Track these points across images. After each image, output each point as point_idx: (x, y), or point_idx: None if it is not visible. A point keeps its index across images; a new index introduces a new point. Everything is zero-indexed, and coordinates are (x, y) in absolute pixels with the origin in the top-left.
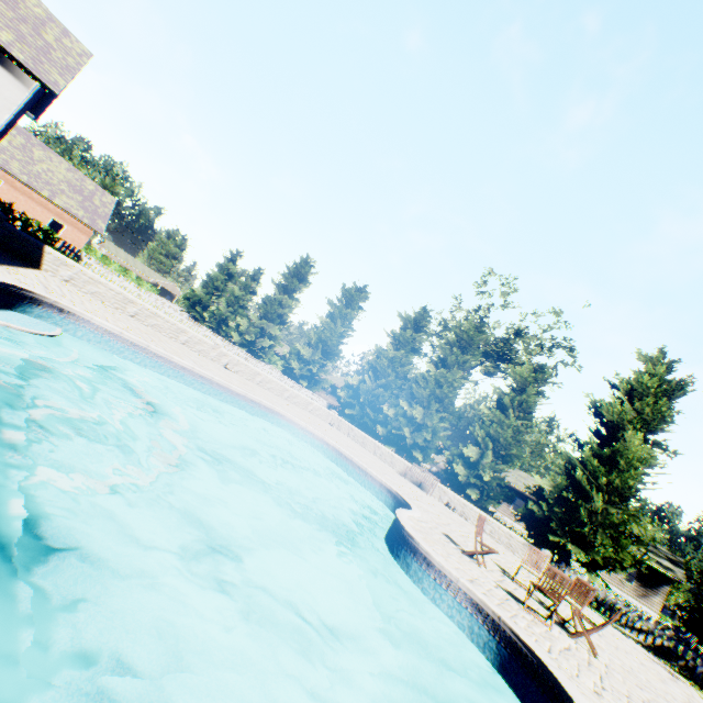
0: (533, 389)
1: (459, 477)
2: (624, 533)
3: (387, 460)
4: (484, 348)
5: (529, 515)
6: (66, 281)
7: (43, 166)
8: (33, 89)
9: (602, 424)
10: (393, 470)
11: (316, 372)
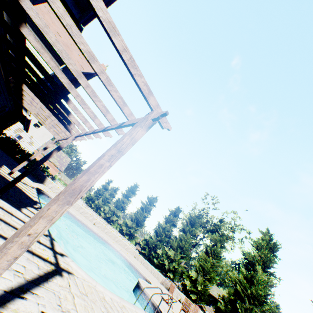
0: (218, 244)
1: (187, 286)
2: None
3: (156, 276)
4: (209, 227)
5: (219, 310)
6: (50, 188)
7: (50, 148)
8: None
9: (248, 262)
10: (157, 280)
11: (133, 232)
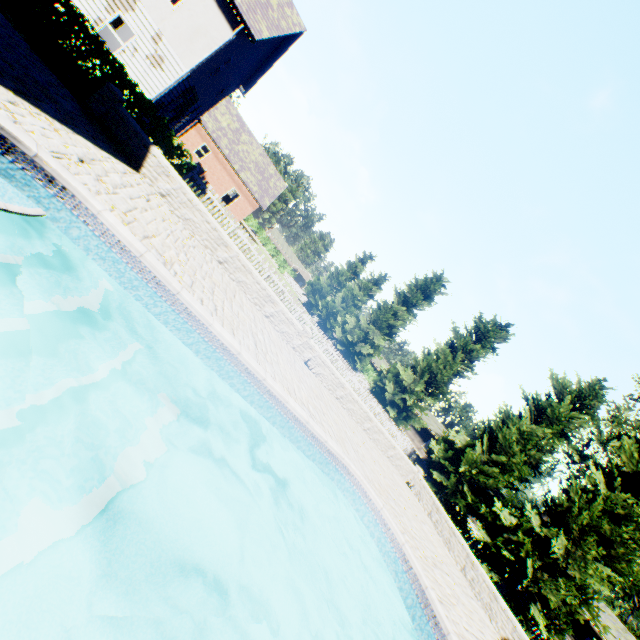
0: None
1: None
2: None
3: (481, 597)
4: None
5: None
6: (161, 195)
7: (244, 147)
8: (237, 31)
9: None
10: (492, 629)
11: (410, 405)
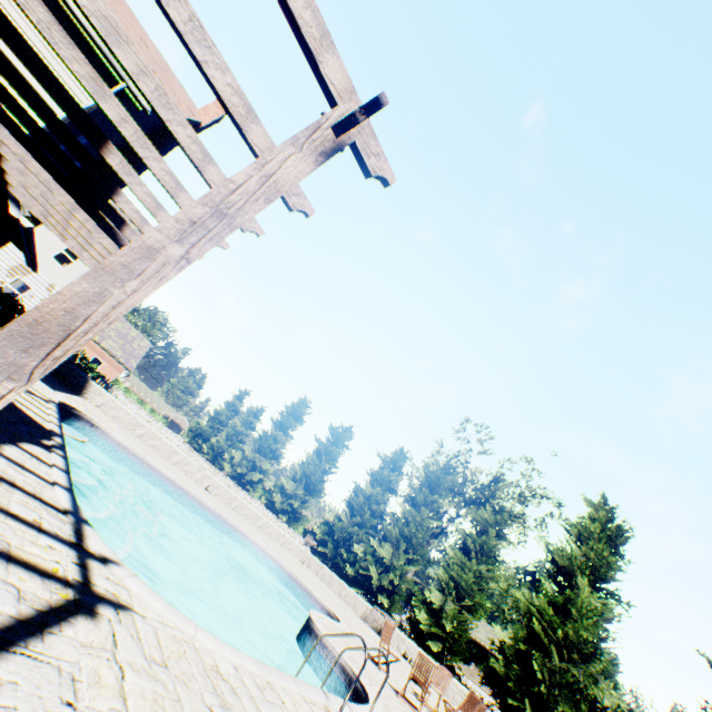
0: (492, 530)
1: (421, 625)
2: (593, 703)
3: (350, 602)
4: (470, 494)
5: (493, 675)
6: (98, 406)
7: None
8: None
9: (558, 570)
10: (354, 612)
11: (297, 507)
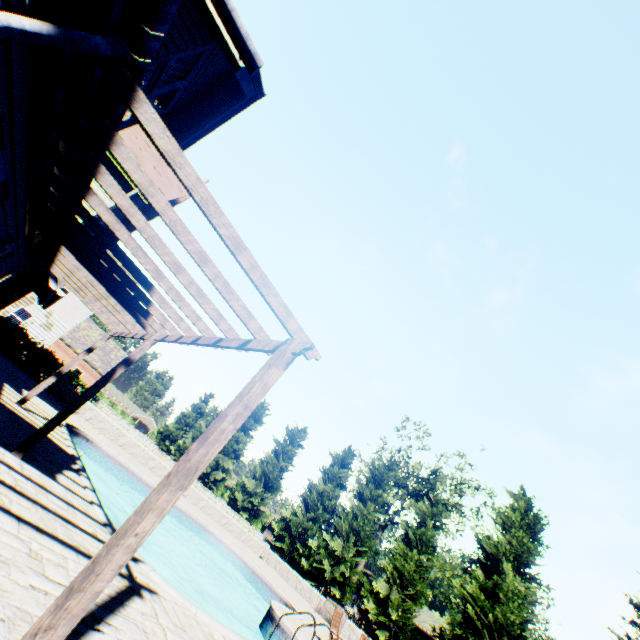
0: (430, 521)
1: (370, 614)
2: None
3: (306, 595)
4: (412, 487)
5: None
6: (87, 420)
7: (84, 332)
8: None
9: (487, 557)
10: (309, 604)
11: (257, 504)
